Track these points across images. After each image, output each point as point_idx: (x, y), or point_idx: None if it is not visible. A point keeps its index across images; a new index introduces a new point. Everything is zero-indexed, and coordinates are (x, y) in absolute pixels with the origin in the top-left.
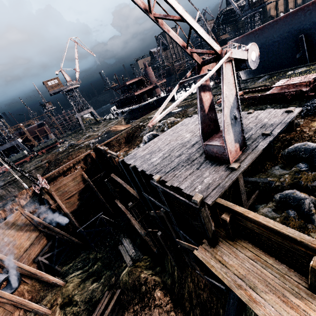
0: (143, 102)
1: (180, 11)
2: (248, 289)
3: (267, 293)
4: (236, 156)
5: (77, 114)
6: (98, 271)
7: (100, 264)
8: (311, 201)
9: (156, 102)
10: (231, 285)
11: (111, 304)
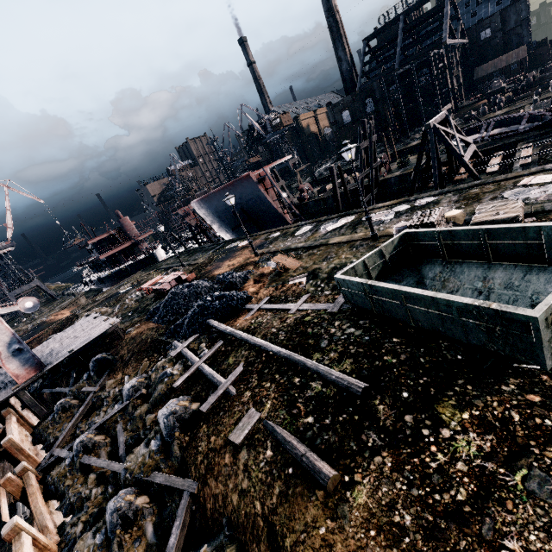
0: (114, 268)
1: None
2: None
3: None
4: (29, 376)
5: (9, 294)
6: None
7: None
8: (62, 405)
9: (131, 268)
10: None
11: None
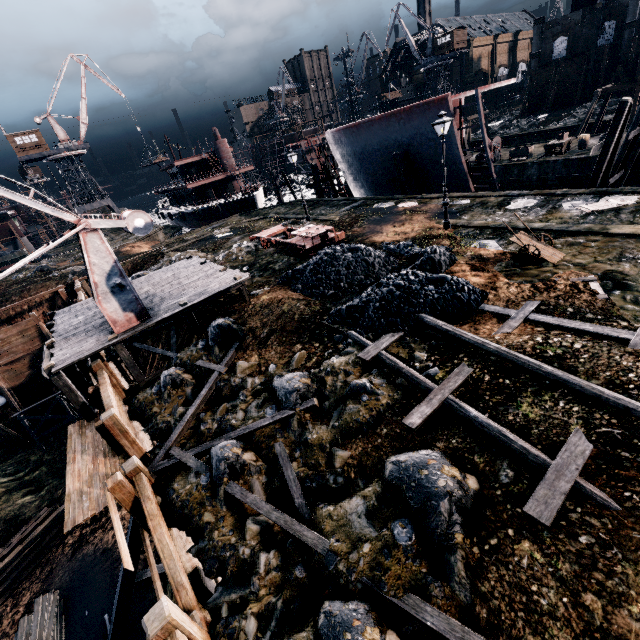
0: (202, 204)
1: (2, 193)
2: (79, 453)
3: (89, 455)
4: (128, 326)
5: (77, 208)
6: (41, 480)
7: (46, 470)
8: (173, 378)
9: (223, 209)
10: (70, 451)
11: (45, 524)
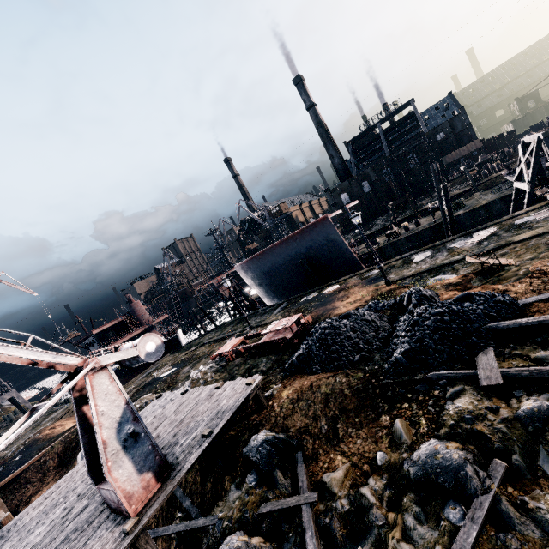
0: None
1: None
2: None
3: None
4: (147, 496)
5: None
6: None
7: None
8: None
9: None
10: None
11: None
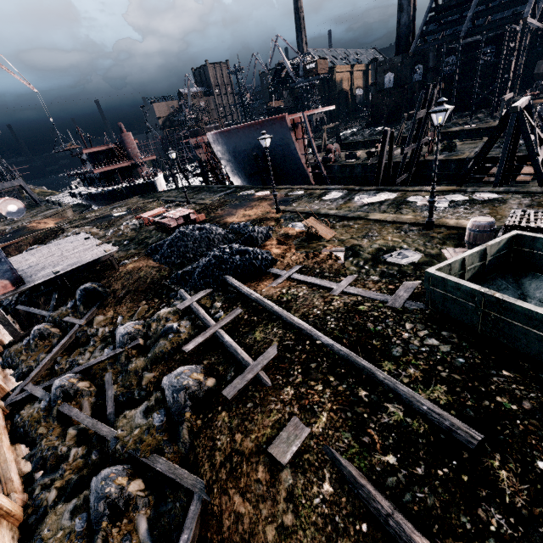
0: (108, 186)
1: None
2: None
3: None
4: (4, 291)
5: None
6: None
7: None
8: (40, 332)
9: (127, 191)
10: None
11: None
